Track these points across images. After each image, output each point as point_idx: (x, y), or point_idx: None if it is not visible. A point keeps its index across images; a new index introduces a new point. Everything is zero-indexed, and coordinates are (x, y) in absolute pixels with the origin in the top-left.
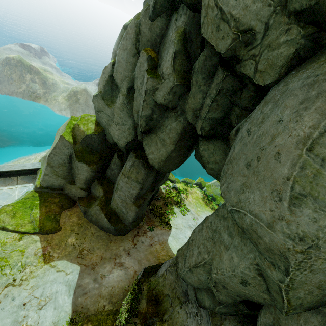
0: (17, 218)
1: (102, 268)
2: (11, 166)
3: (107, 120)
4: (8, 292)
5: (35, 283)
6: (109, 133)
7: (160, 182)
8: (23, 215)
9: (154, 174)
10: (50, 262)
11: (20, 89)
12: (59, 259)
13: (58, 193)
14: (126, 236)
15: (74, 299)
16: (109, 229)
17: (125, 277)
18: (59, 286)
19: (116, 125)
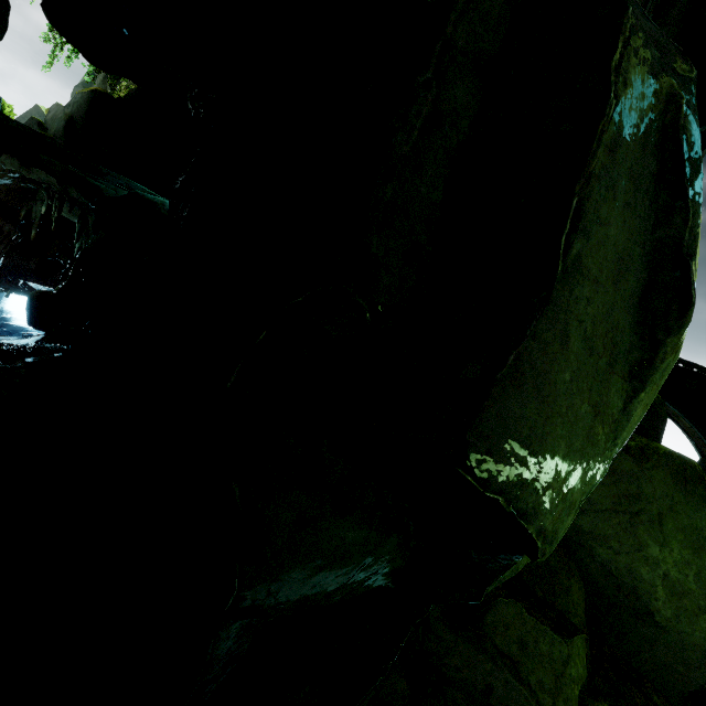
0: None
1: None
2: None
3: None
4: None
5: None
6: None
7: None
8: None
9: None
10: None
11: None
12: None
13: None
14: None
15: None
16: None
17: None
18: None
19: None
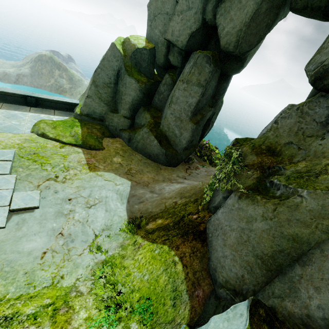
0: (58, 130)
1: (157, 184)
2: (50, 96)
3: (162, 27)
4: (50, 185)
5: (81, 184)
6: (165, 38)
7: (219, 98)
8: (63, 130)
9: (217, 79)
10: (95, 171)
11: (48, 83)
12: (105, 171)
13: (98, 123)
14: (177, 168)
15: (128, 207)
16: (158, 156)
17: (192, 185)
18: (108, 192)
19: (179, 14)
